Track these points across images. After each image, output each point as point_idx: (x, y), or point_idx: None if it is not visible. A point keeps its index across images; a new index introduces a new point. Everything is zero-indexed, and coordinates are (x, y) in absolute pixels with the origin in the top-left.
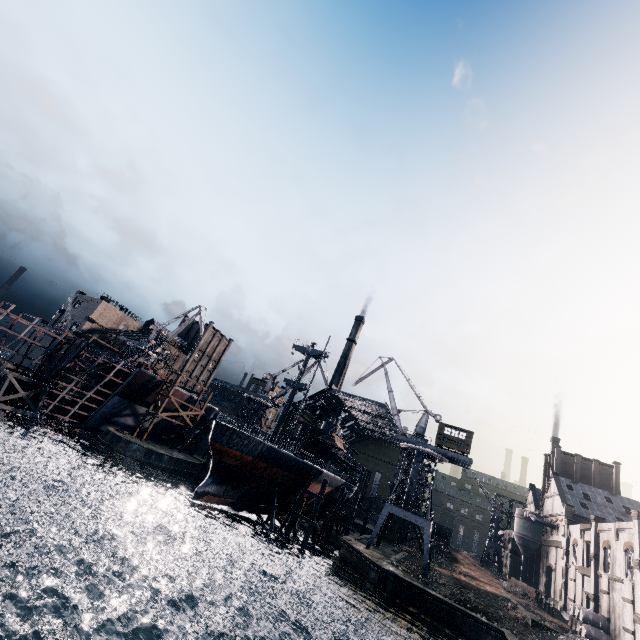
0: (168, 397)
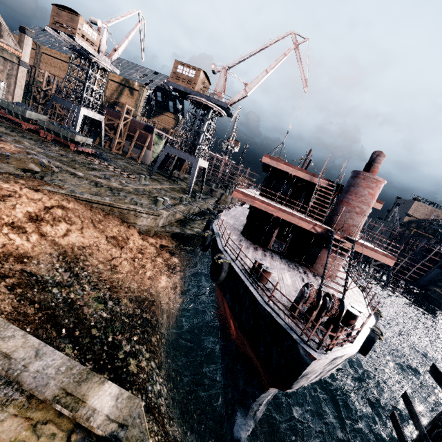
0: None
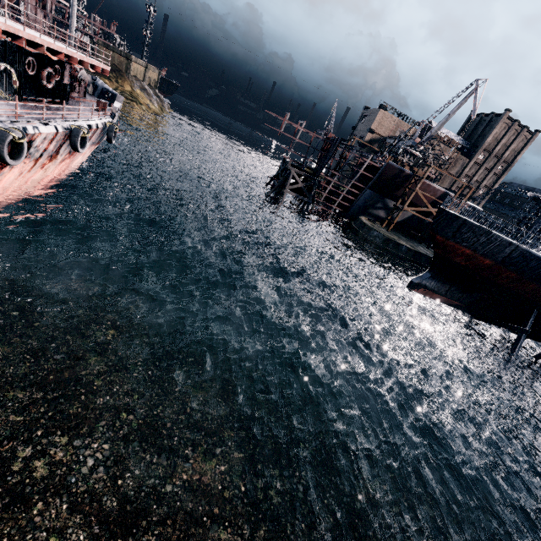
0: (414, 191)
